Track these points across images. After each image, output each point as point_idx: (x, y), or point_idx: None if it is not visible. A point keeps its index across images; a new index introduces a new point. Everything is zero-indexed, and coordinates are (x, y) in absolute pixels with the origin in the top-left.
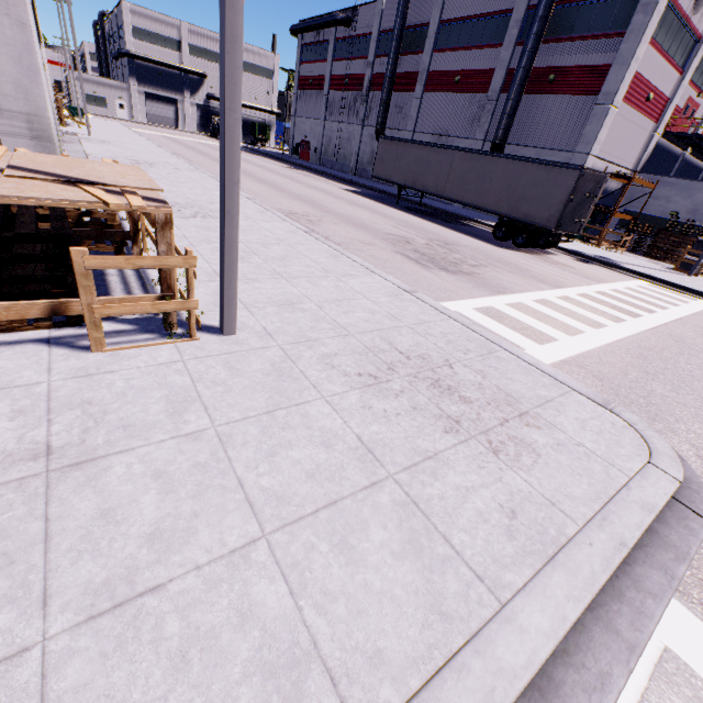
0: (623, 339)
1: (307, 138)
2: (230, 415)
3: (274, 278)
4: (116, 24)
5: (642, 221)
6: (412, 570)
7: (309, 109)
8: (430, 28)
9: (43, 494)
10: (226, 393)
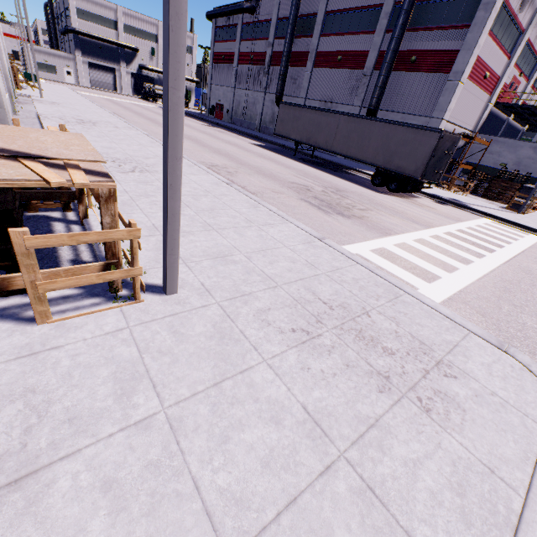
0: (488, 274)
1: (220, 102)
2: (178, 392)
3: (205, 230)
4: (63, 6)
5: (479, 170)
6: None
7: (222, 78)
8: (317, 16)
9: None
10: (173, 364)
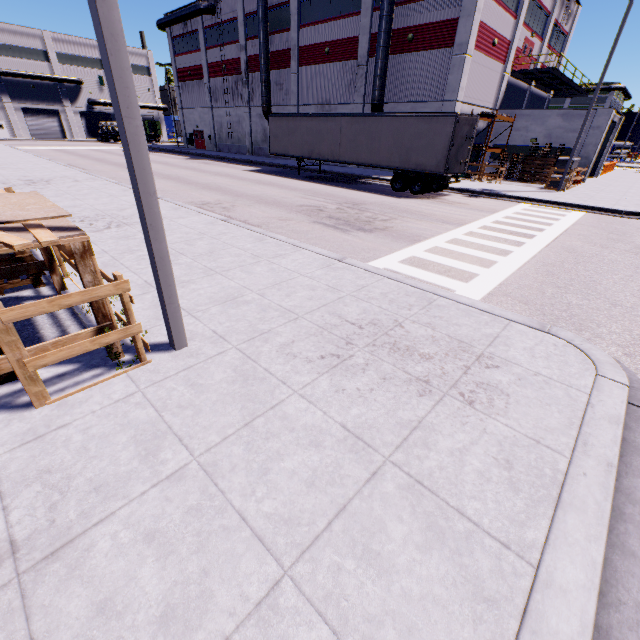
0: (529, 261)
1: (198, 128)
2: (208, 440)
3: (208, 275)
4: None
5: (509, 151)
6: (442, 560)
7: (194, 99)
8: (291, 5)
9: (20, 608)
10: (197, 415)
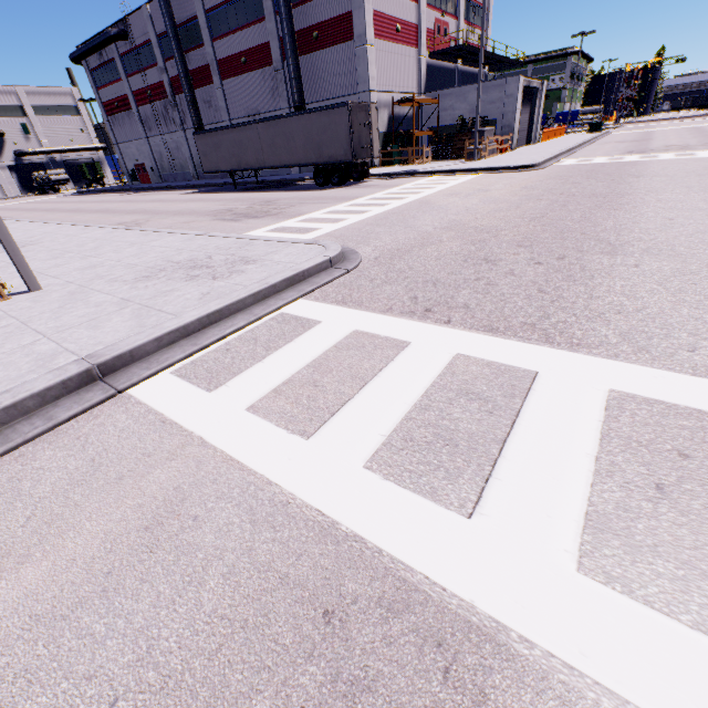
0: (378, 214)
1: (139, 162)
2: (31, 315)
3: (83, 259)
4: None
5: (443, 132)
6: (132, 322)
7: (127, 132)
8: (199, 20)
9: None
10: (30, 310)
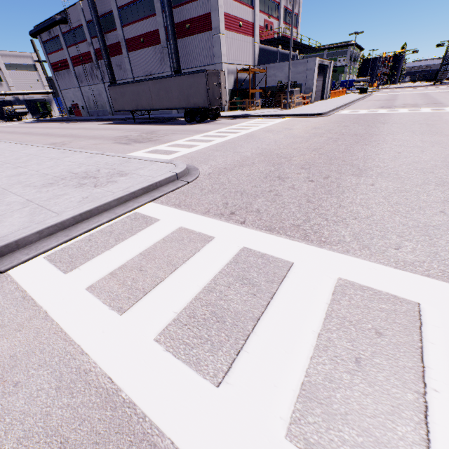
0: (219, 143)
1: (74, 102)
2: None
3: (14, 169)
4: None
5: (269, 90)
6: (26, 218)
7: (67, 83)
8: (114, 13)
9: None
10: None
